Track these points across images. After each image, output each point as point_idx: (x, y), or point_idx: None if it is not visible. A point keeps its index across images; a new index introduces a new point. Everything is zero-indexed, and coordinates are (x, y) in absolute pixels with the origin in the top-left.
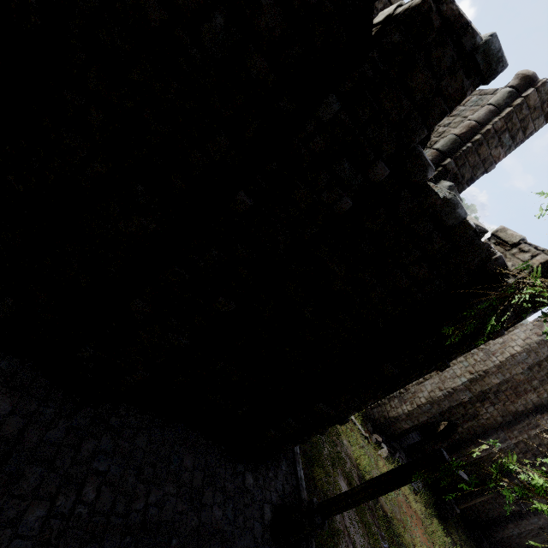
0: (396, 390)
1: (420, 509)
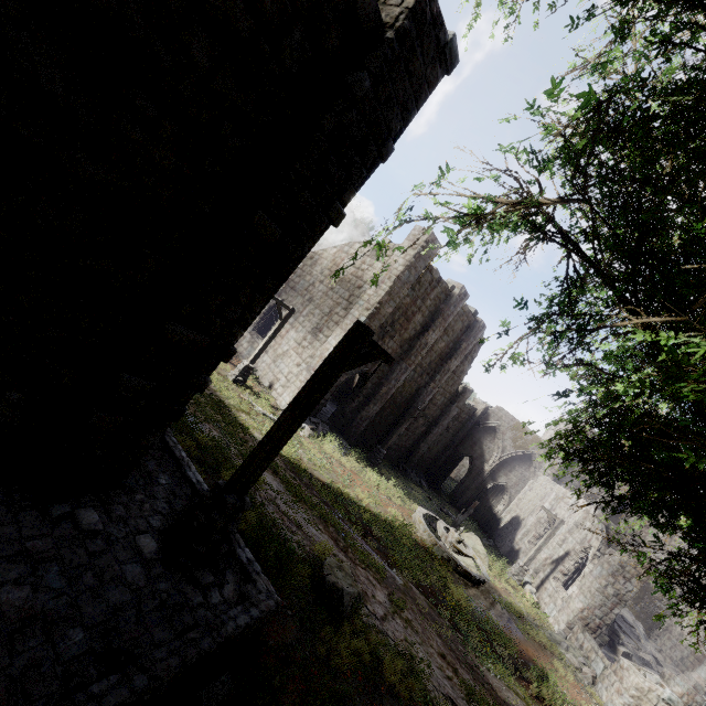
0: (288, 273)
1: (355, 467)
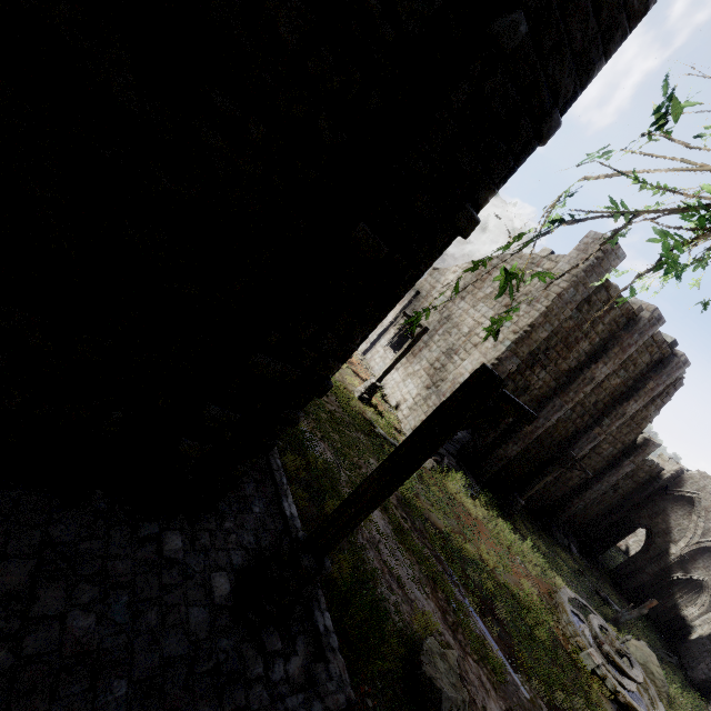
0: (397, 298)
1: (482, 514)
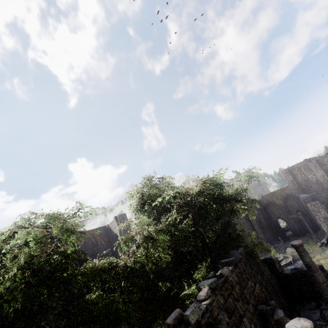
0: None
1: None
